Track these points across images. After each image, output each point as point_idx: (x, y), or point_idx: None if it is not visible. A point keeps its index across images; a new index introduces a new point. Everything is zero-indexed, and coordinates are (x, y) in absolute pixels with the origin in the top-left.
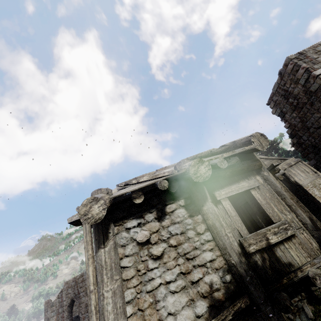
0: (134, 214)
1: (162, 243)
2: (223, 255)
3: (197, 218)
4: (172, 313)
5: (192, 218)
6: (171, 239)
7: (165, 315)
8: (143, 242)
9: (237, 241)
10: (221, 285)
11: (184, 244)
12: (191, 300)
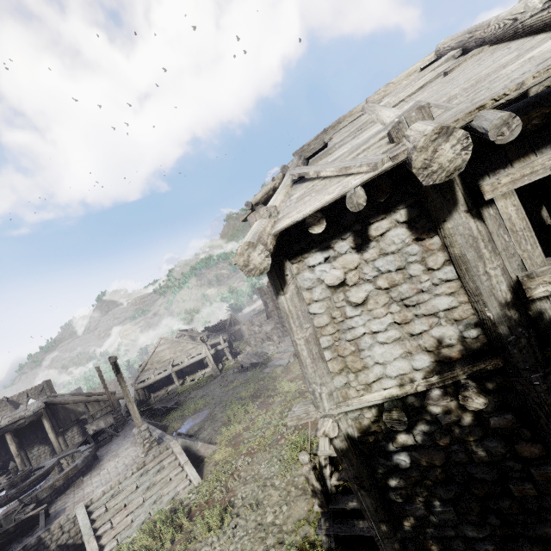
0: (317, 245)
1: (365, 285)
2: (473, 303)
3: (430, 243)
4: (381, 363)
5: (421, 244)
6: (379, 280)
7: (371, 364)
8: (335, 285)
9: (512, 276)
10: (459, 341)
11: (402, 286)
12: (407, 353)
